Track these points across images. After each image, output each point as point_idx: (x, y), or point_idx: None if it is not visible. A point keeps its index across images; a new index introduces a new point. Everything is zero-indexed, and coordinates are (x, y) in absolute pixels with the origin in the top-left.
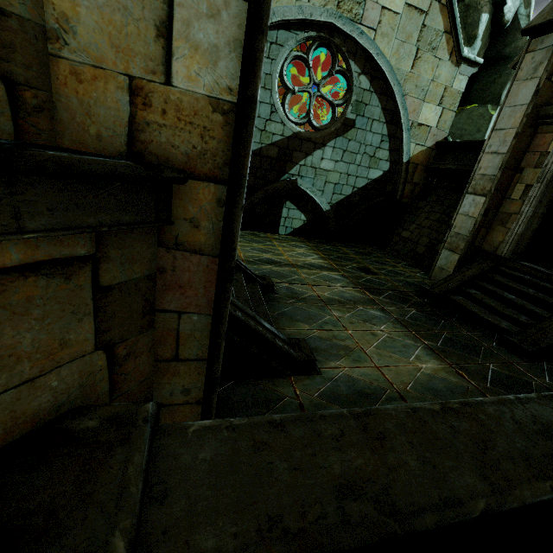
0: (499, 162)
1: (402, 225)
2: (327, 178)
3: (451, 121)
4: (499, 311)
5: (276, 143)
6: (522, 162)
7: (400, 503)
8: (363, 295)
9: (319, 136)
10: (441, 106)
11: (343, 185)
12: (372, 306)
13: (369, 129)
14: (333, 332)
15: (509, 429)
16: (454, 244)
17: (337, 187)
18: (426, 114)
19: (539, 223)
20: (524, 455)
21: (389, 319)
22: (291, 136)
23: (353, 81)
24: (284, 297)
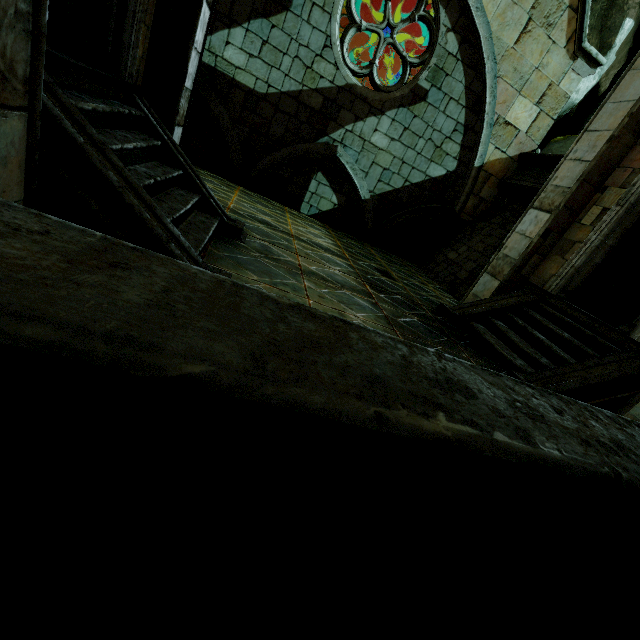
0: (580, 171)
1: (452, 244)
2: (375, 158)
3: (546, 131)
4: (520, 348)
5: (322, 90)
6: (607, 180)
7: (3, 297)
8: (360, 286)
9: (378, 98)
10: (539, 107)
11: (394, 173)
12: (364, 296)
13: (443, 109)
14: (287, 293)
15: (384, 358)
16: (499, 268)
17: (385, 174)
18: (518, 111)
19: (604, 258)
20: (374, 379)
21: (375, 312)
22: (343, 86)
23: (438, 37)
24: (251, 249)
